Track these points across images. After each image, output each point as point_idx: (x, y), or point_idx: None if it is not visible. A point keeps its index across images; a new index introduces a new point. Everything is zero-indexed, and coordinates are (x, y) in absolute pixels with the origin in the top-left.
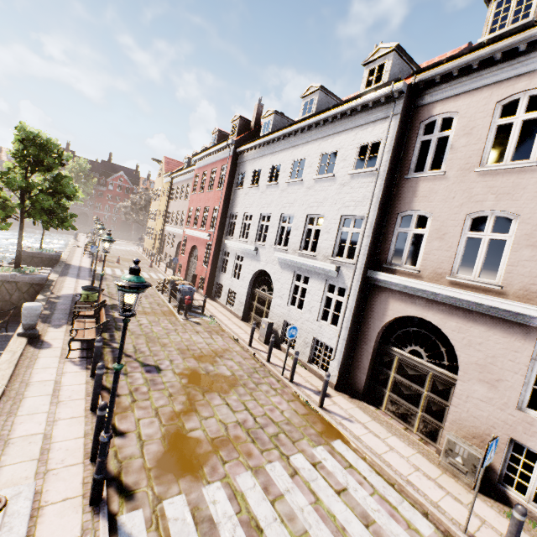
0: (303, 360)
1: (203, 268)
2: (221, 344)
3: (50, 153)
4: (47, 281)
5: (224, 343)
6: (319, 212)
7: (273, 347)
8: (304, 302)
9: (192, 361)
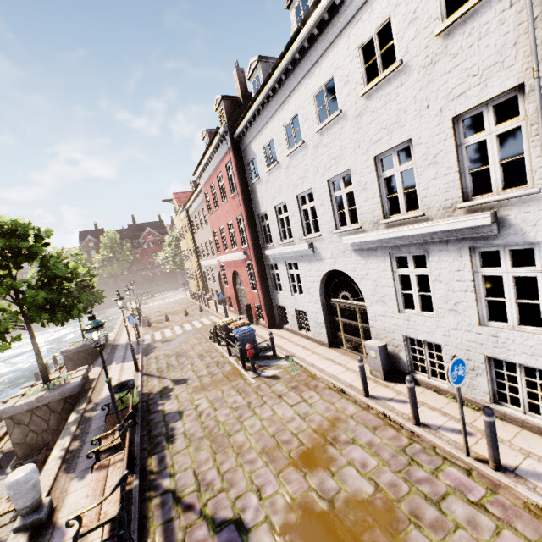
0: (477, 399)
1: (253, 295)
2: (321, 409)
3: (24, 238)
4: (86, 383)
5: (325, 405)
6: (397, 141)
7: (403, 383)
8: (433, 298)
9: (293, 475)
